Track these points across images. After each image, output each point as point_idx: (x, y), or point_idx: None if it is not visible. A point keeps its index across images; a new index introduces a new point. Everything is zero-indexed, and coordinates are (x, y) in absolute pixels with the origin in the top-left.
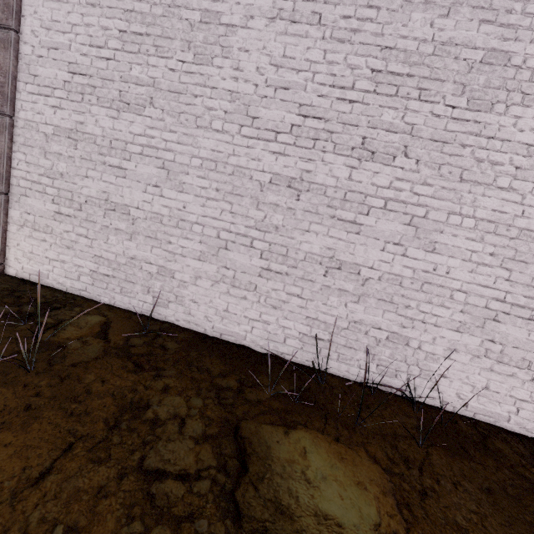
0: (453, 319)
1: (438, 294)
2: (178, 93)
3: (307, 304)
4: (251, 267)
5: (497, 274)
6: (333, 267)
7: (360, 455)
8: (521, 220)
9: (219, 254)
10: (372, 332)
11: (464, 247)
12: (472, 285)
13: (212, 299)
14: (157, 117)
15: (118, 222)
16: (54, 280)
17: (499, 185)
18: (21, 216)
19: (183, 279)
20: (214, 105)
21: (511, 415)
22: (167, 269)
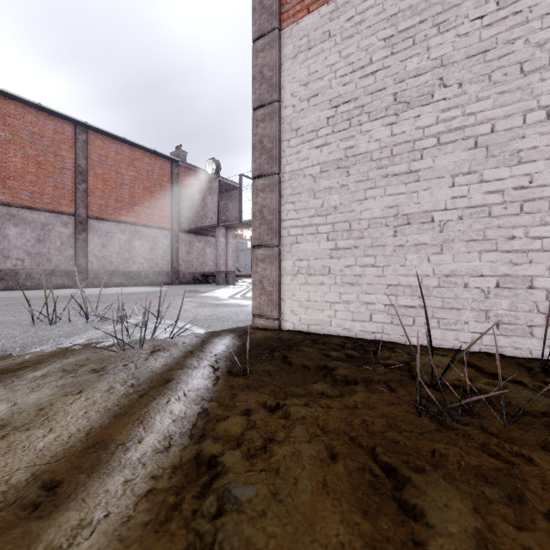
0: None
1: None
2: (482, 52)
3: None
4: None
5: None
6: None
7: None
8: None
9: None
10: None
11: None
12: None
13: None
14: (453, 94)
15: (417, 235)
16: (338, 327)
17: None
18: (293, 265)
19: None
20: (549, 35)
21: None
22: (516, 278)
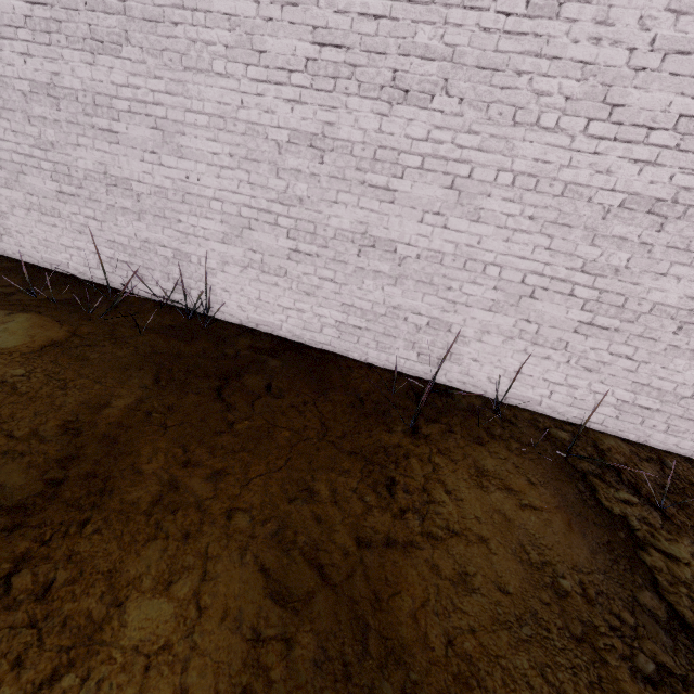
0: (217, 231)
1: (199, 205)
2: None
3: (103, 227)
4: (49, 191)
5: (240, 178)
6: (110, 184)
7: (62, 327)
8: (244, 112)
9: (19, 179)
10: (160, 251)
11: (206, 149)
12: (223, 192)
13: (32, 229)
14: None
15: None
16: None
17: (216, 71)
18: None
19: (3, 211)
20: None
21: (284, 323)
22: None
